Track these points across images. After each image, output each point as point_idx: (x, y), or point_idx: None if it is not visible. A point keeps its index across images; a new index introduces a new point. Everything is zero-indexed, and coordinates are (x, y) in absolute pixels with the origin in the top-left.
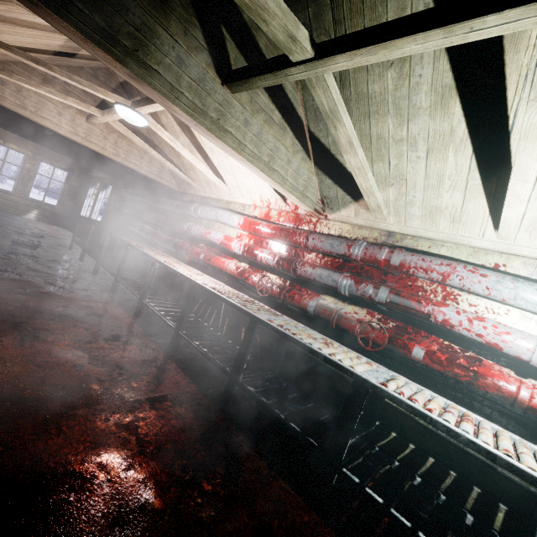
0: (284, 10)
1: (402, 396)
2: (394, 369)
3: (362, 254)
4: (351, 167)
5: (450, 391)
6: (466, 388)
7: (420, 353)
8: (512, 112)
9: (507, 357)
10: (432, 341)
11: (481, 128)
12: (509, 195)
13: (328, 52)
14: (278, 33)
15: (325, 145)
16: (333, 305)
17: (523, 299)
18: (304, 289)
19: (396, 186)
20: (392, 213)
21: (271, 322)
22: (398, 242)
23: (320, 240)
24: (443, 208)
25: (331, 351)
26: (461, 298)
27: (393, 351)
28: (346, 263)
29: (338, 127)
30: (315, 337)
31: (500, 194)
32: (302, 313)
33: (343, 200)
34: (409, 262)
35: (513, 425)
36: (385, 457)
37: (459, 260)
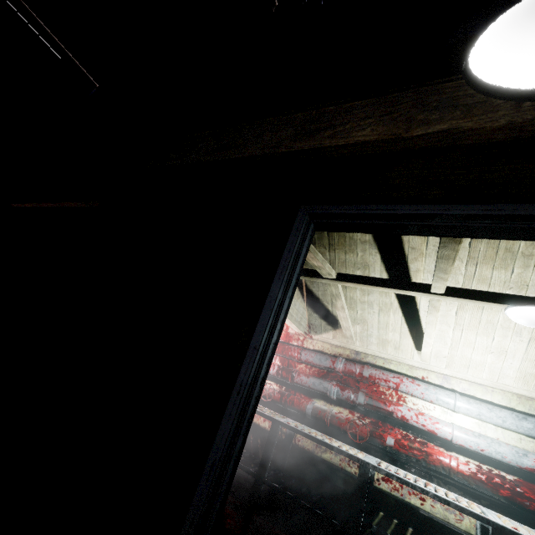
0: (329, 267)
1: (391, 472)
2: (374, 457)
3: (343, 368)
4: (340, 316)
5: (412, 469)
6: (421, 465)
7: (392, 441)
8: (418, 301)
9: (440, 440)
10: (396, 432)
11: (405, 305)
12: (424, 342)
13: (343, 279)
14: (324, 272)
15: (316, 295)
16: (325, 407)
17: (441, 400)
18: (298, 394)
19: (361, 325)
20: (358, 340)
21: (289, 424)
22: (363, 359)
23: (311, 355)
24: (389, 340)
25: (336, 445)
26: (408, 399)
27: (374, 441)
28: (330, 372)
29: (338, 300)
30: (320, 434)
31: (418, 337)
32: (298, 414)
33: (325, 328)
34: (374, 374)
35: (452, 489)
36: (381, 531)
37: (402, 373)
